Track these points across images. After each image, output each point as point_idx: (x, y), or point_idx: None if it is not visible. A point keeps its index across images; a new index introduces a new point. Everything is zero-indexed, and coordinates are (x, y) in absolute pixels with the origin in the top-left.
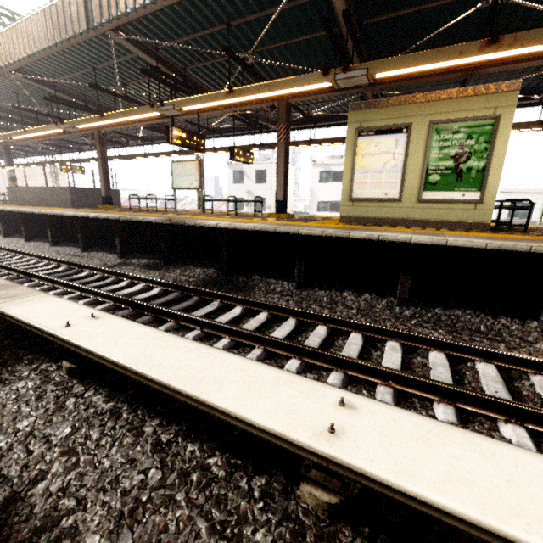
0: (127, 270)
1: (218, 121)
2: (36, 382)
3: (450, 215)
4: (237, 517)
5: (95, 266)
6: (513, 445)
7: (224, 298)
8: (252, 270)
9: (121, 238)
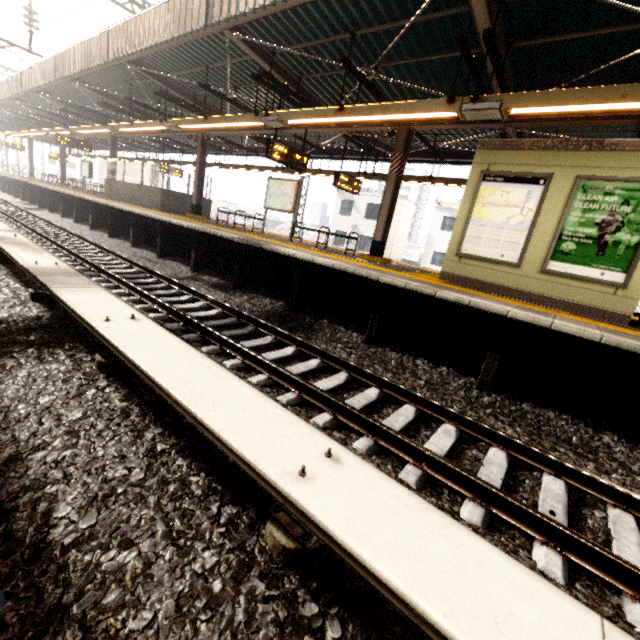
0: (195, 285)
1: (331, 141)
2: (69, 367)
3: (579, 296)
4: (195, 533)
5: (163, 275)
6: (538, 569)
7: (280, 334)
8: (323, 312)
9: (197, 251)
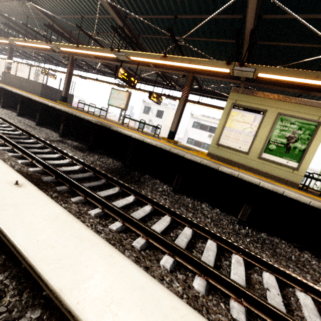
0: (62, 146)
1: (146, 74)
2: None
3: (276, 172)
4: None
5: (40, 138)
6: None
7: (123, 186)
8: (145, 170)
9: (65, 125)
